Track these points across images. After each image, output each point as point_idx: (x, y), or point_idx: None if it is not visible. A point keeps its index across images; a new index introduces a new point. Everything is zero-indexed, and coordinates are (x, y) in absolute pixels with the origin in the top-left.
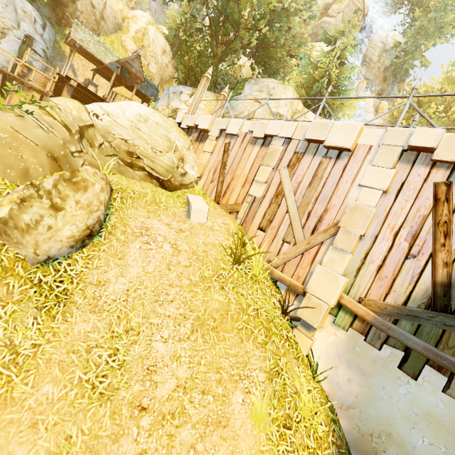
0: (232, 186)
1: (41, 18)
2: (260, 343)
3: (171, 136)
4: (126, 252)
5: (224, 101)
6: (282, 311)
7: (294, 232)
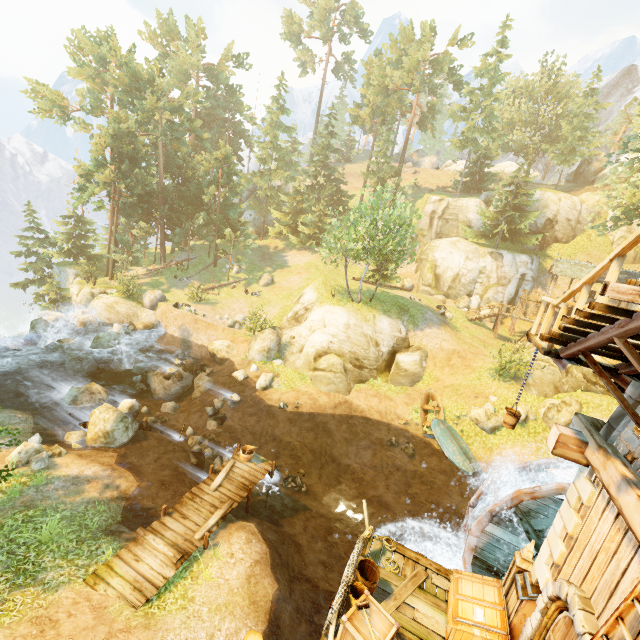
0: None
1: (530, 258)
2: None
3: None
4: None
5: None
6: None
7: None
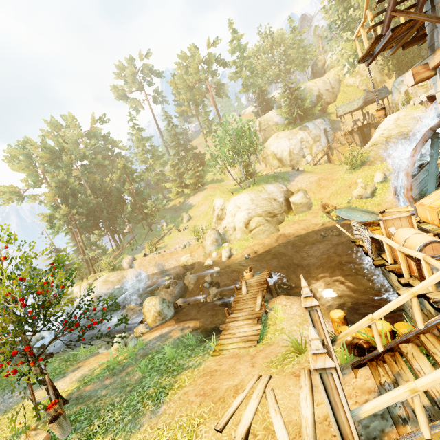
0: None
1: (322, 119)
2: None
3: (414, 115)
4: None
5: None
6: None
7: None
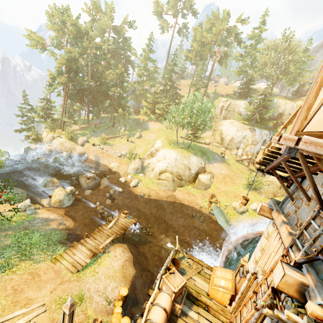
0: None
1: (269, 132)
2: None
3: None
4: None
5: None
6: None
7: None
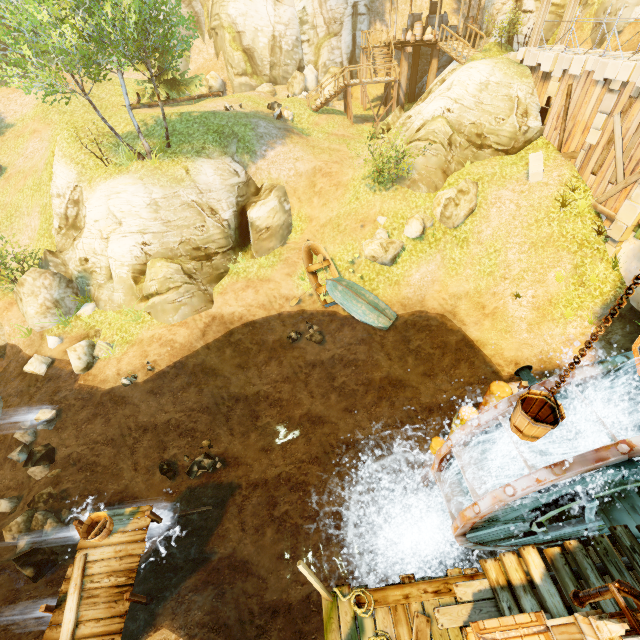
0: (573, 134)
1: None
2: (572, 252)
3: (512, 91)
4: (488, 215)
5: None
6: (597, 233)
7: (617, 175)
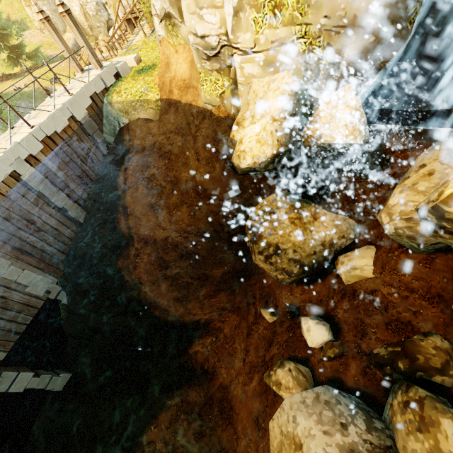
0: None
1: None
2: None
3: None
4: None
5: (68, 19)
6: None
7: None
